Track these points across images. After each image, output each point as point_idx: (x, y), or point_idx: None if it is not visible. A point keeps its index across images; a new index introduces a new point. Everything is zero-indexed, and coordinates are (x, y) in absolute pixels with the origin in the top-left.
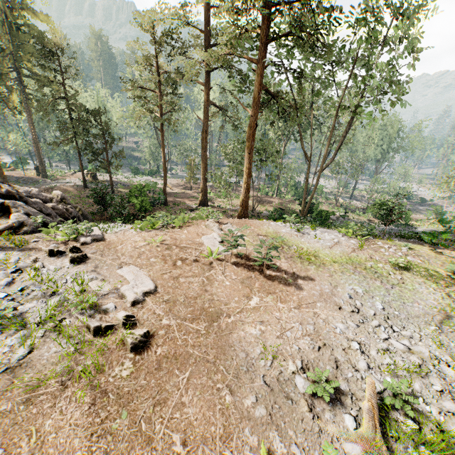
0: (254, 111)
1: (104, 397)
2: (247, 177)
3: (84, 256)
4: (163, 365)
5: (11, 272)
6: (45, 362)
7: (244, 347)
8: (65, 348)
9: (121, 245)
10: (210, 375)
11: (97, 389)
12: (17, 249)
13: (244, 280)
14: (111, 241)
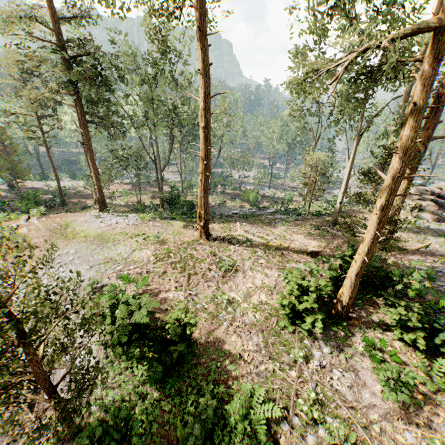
0: (84, 131)
1: None
2: (96, 180)
3: None
4: None
5: None
6: None
7: None
8: None
9: None
10: None
11: None
12: None
13: None
14: None
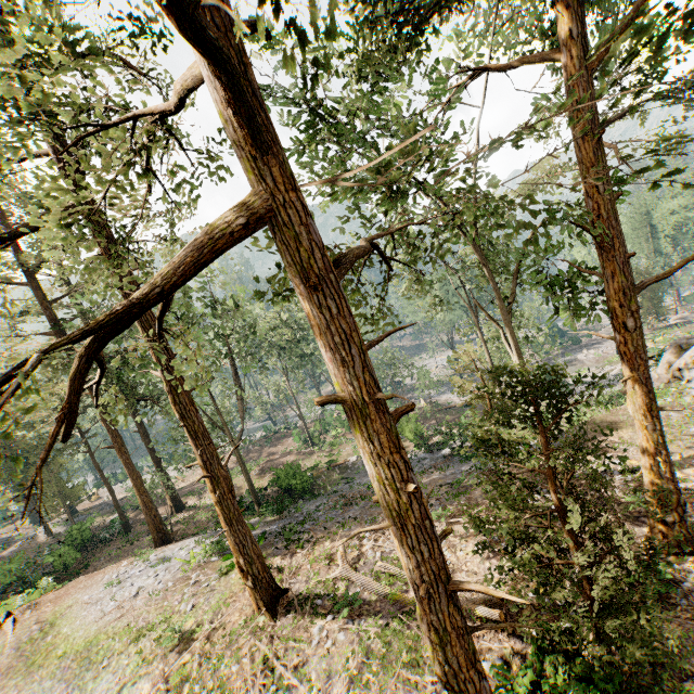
0: (108, 428)
1: None
2: (139, 494)
3: None
4: None
5: None
6: None
7: None
8: None
9: None
10: None
11: None
12: None
13: None
14: None
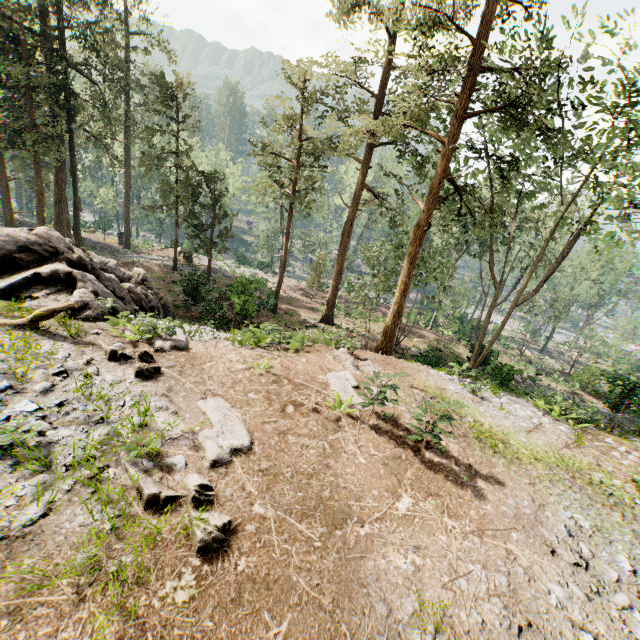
0: (429, 205)
1: (138, 638)
2: (401, 295)
3: (156, 369)
4: (245, 594)
5: (53, 374)
6: (61, 541)
7: (385, 592)
8: (97, 521)
9: (211, 363)
10: (323, 639)
11: (130, 620)
12: (69, 341)
13: (388, 460)
14: (198, 353)
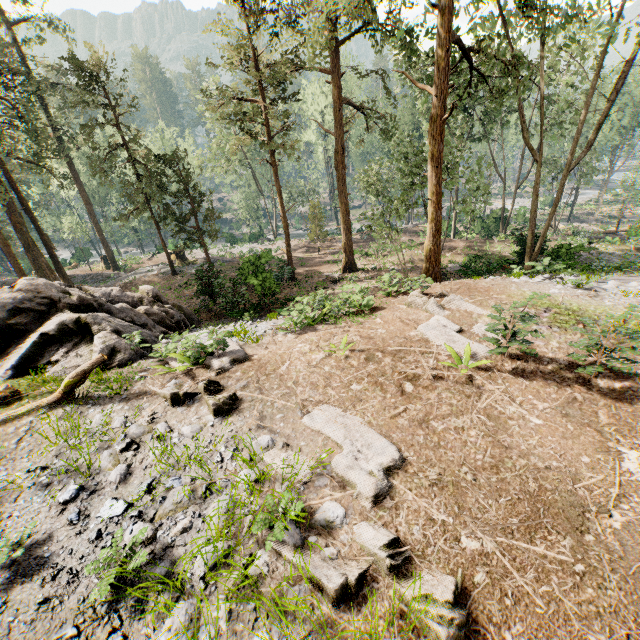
0: (442, 85)
1: None
2: (436, 209)
3: (232, 397)
4: None
5: (120, 451)
6: None
7: None
8: None
9: (285, 365)
10: None
11: None
12: (117, 399)
13: (565, 409)
14: (262, 358)
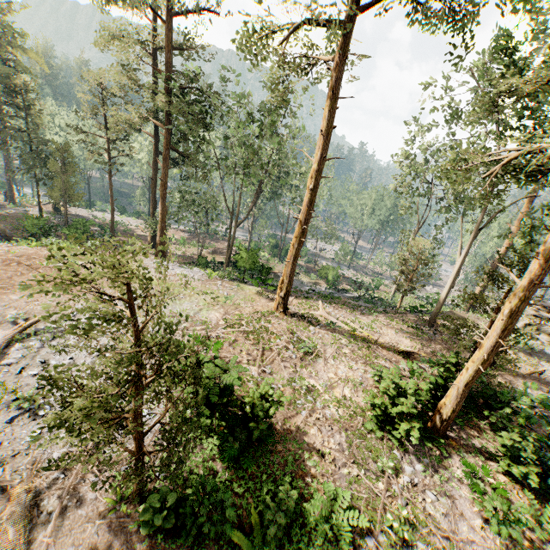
0: (163, 166)
1: None
2: (161, 221)
3: None
4: None
5: None
6: None
7: None
8: None
9: None
10: None
11: None
12: None
13: (50, 279)
14: None
